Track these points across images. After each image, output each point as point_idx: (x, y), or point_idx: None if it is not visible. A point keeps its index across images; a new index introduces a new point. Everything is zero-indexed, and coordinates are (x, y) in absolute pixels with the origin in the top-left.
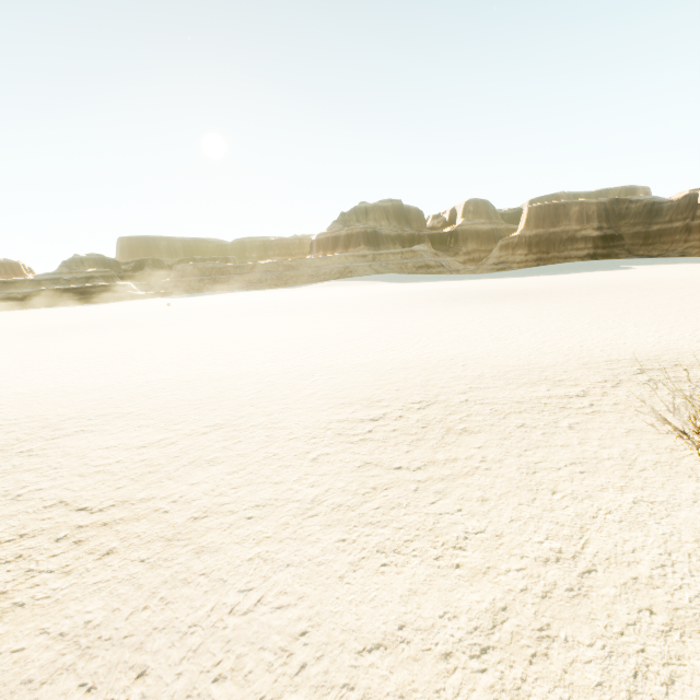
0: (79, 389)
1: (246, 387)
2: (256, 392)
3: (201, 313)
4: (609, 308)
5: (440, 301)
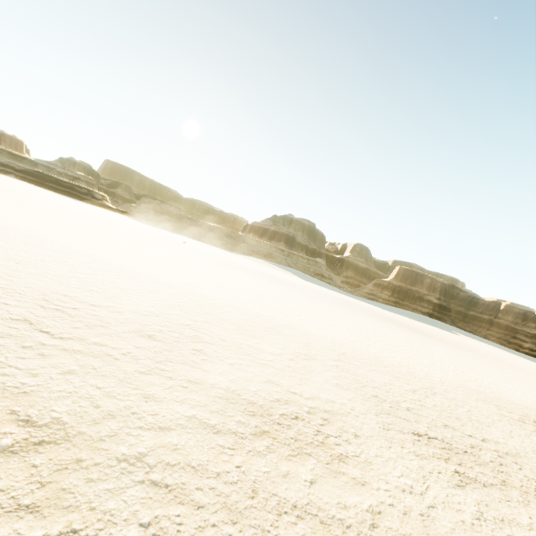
0: (258, 311)
1: (385, 358)
2: (399, 365)
3: (198, 252)
4: (507, 372)
5: (373, 315)
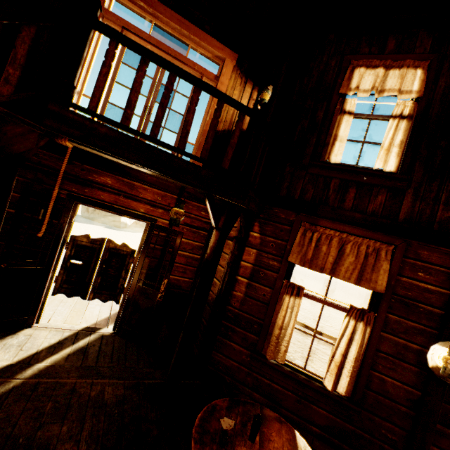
0: None
1: None
2: None
3: None
4: None
5: None
